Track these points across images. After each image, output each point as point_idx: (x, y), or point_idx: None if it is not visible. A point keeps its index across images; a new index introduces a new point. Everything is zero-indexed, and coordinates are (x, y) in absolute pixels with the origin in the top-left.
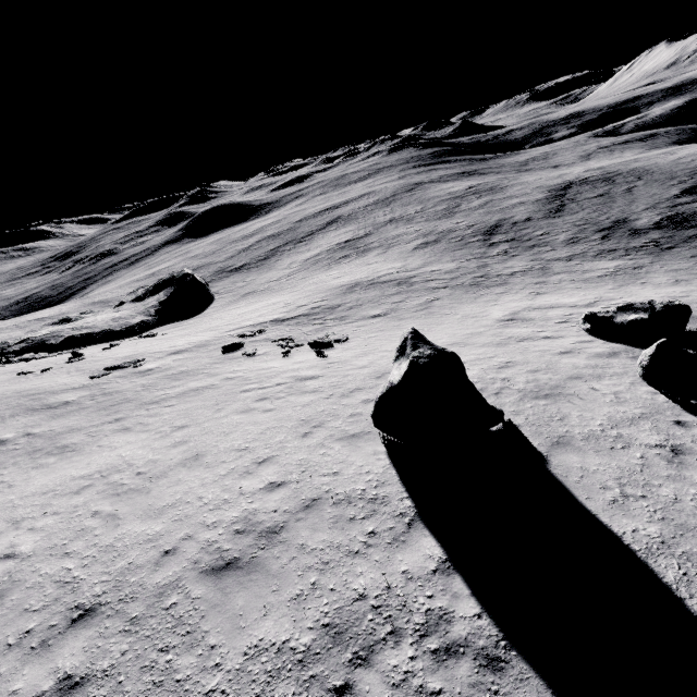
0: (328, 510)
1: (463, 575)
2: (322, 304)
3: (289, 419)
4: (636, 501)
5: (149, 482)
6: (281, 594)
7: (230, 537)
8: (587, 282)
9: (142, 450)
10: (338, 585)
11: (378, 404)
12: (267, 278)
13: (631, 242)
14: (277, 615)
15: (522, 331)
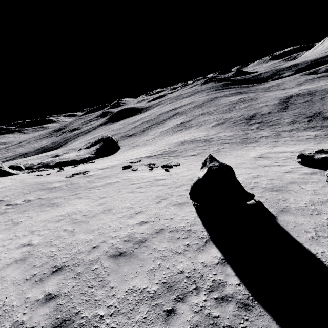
0: (167, 234)
1: (231, 266)
2: (168, 150)
3: (151, 196)
4: (324, 238)
5: (88, 219)
6: (144, 268)
7: (122, 243)
8: (300, 141)
9: (86, 206)
10: (170, 266)
11: (192, 187)
12: (144, 139)
13: (323, 123)
14: (141, 277)
15: (265, 162)
